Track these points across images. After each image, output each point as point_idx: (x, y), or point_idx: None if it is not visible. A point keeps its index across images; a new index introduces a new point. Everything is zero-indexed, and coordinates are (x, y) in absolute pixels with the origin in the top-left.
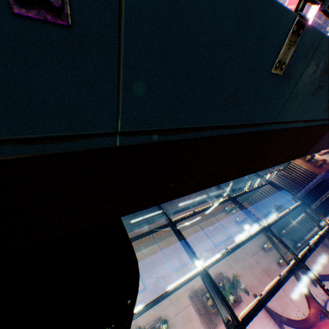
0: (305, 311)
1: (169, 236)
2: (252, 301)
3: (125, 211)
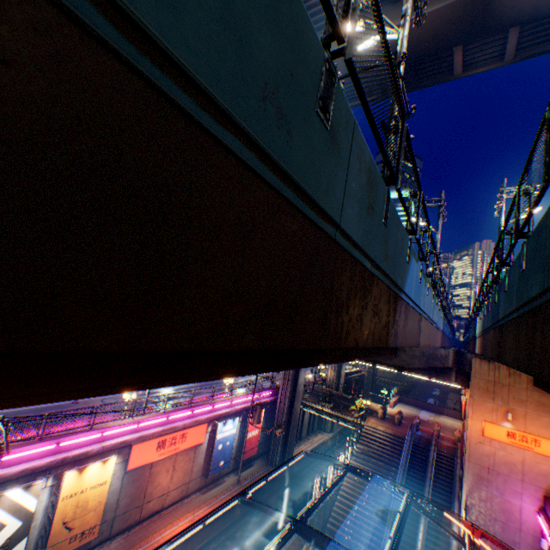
0: None
1: None
2: None
3: None
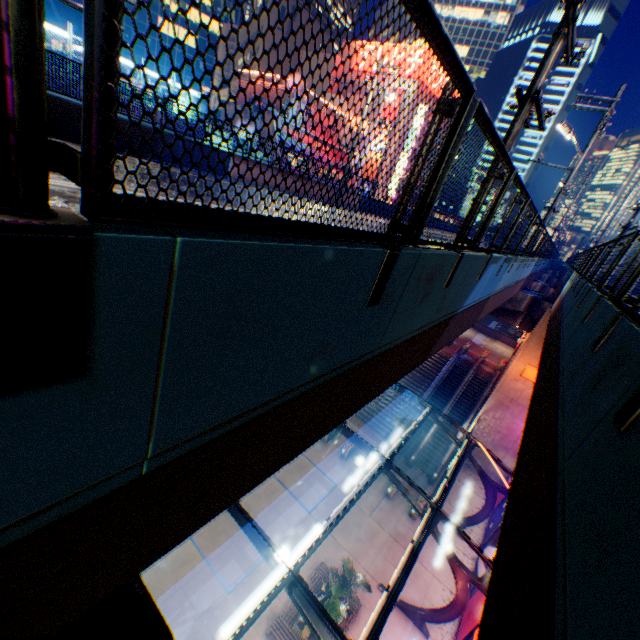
0: (452, 585)
1: (217, 516)
2: (377, 599)
3: (148, 559)
